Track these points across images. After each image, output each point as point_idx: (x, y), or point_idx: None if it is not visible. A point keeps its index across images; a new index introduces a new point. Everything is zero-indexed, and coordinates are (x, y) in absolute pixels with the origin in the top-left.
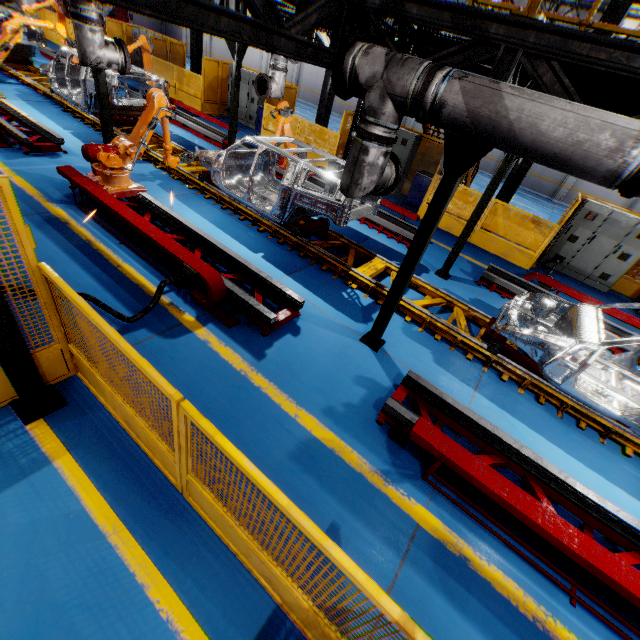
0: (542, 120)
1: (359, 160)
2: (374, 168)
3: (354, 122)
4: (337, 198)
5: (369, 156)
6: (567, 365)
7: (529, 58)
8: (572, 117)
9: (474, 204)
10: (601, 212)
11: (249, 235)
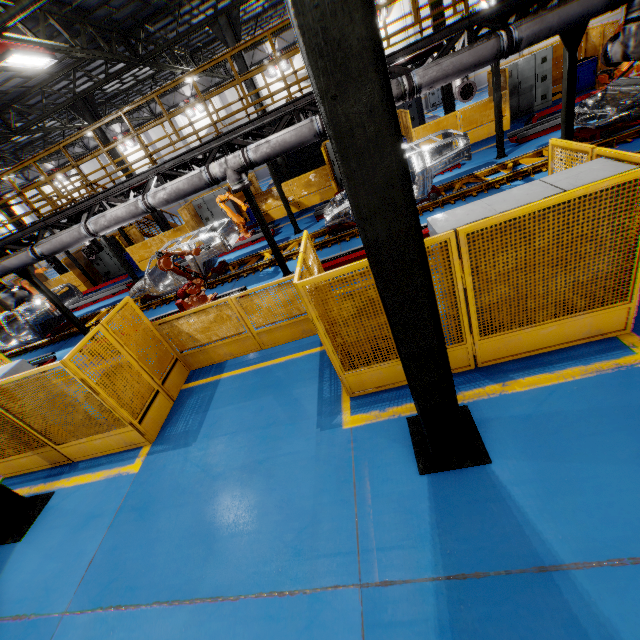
0: (13, 262)
1: (1, 300)
2: (8, 298)
3: (72, 260)
4: (43, 309)
5: (2, 297)
6: (149, 288)
7: (6, 247)
8: (16, 257)
9: (153, 245)
10: (200, 202)
11: (36, 354)
